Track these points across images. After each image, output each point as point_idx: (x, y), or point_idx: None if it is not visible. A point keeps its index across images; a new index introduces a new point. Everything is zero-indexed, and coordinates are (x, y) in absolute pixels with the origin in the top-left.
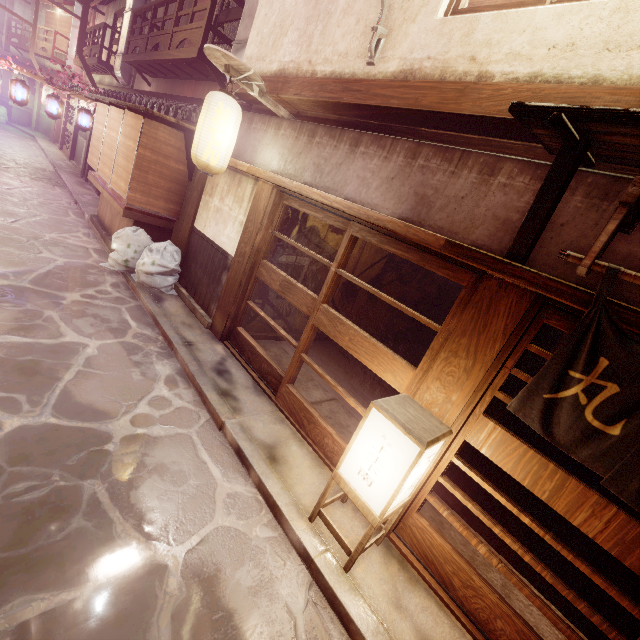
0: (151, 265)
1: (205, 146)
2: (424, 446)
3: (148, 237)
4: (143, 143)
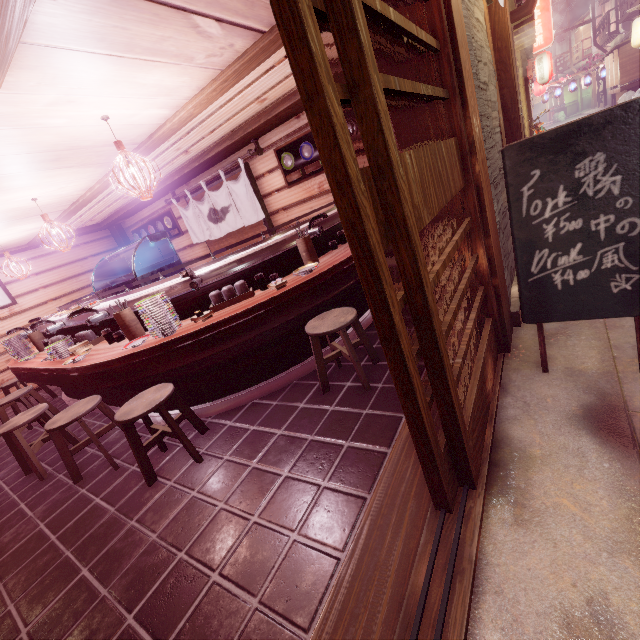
0: None
1: (635, 40)
2: None
3: (632, 92)
4: (620, 58)
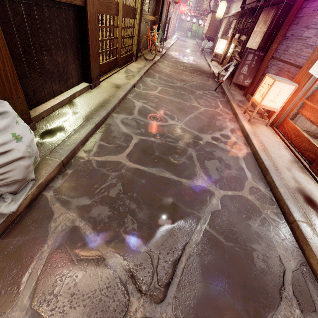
0: (206, 46)
1: (218, 13)
2: (220, 38)
3: (208, 42)
4: (211, 19)
